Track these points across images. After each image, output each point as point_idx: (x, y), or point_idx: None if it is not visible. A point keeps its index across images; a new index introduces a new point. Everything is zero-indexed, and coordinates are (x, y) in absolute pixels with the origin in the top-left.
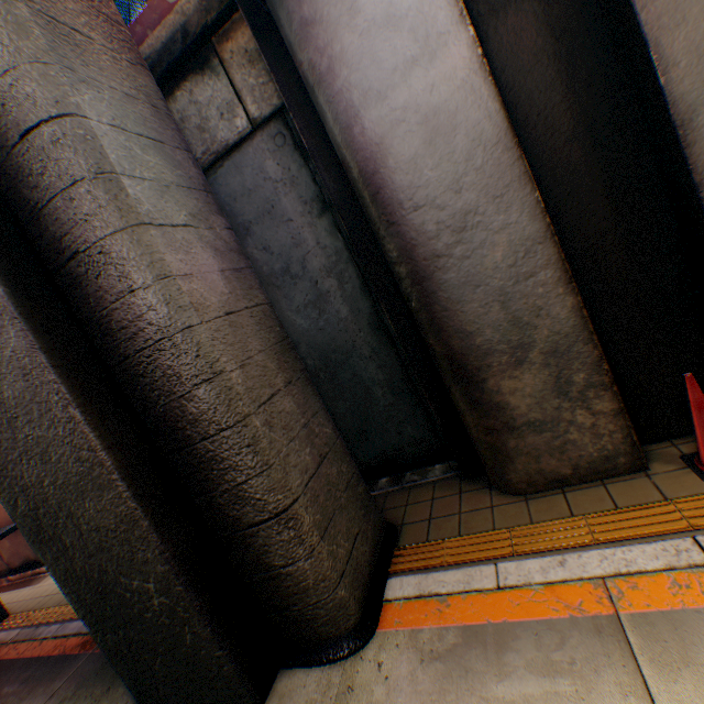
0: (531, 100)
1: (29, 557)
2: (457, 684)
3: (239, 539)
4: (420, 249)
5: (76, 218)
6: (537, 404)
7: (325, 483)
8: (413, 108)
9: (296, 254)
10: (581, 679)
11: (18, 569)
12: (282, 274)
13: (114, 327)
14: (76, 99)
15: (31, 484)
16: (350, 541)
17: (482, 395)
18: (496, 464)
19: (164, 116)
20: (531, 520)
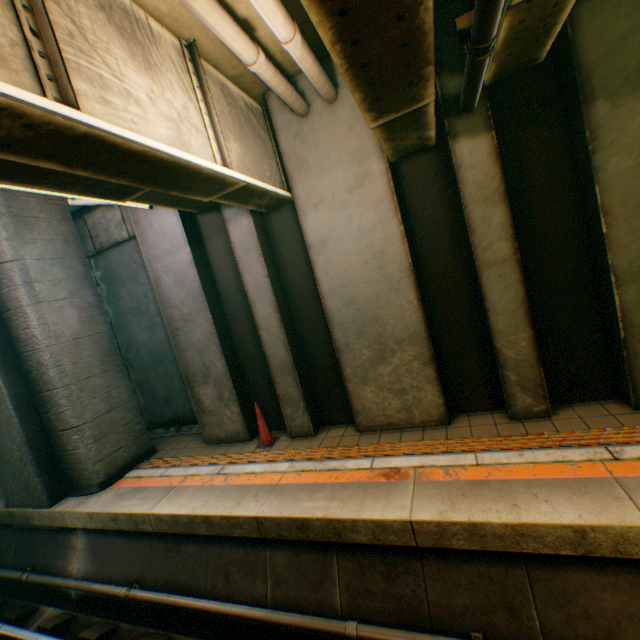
0: (223, 274)
1: None
2: (116, 501)
3: (58, 435)
4: (173, 324)
5: (14, 297)
6: (213, 402)
7: (110, 420)
8: (171, 268)
9: (145, 301)
10: (148, 500)
11: None
12: (138, 309)
13: (22, 339)
14: (23, 252)
15: None
16: (116, 448)
17: (194, 394)
18: (201, 427)
19: (72, 243)
20: (198, 454)
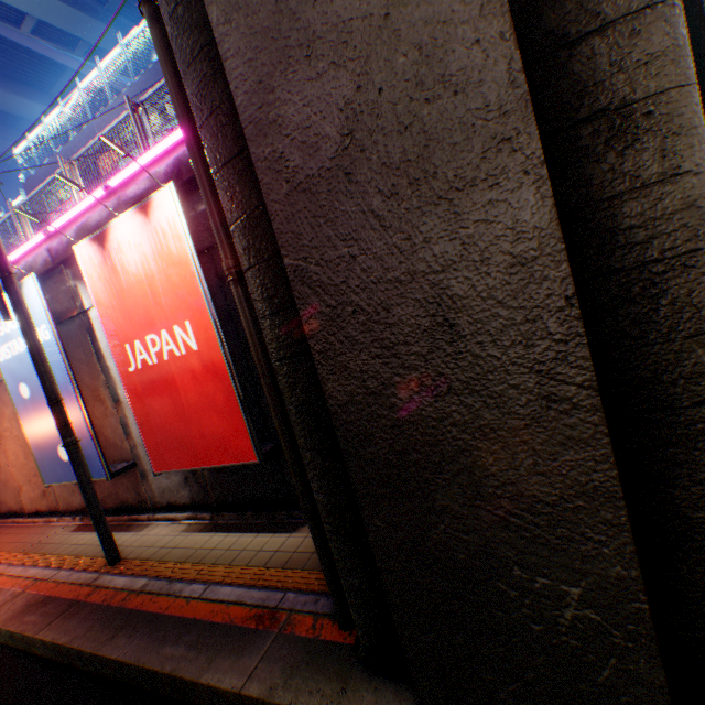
0: None
1: (126, 500)
2: None
3: (682, 551)
4: None
5: (626, 58)
6: None
7: None
8: None
9: None
10: None
11: (109, 510)
12: None
13: (612, 225)
14: None
15: (411, 419)
16: None
17: None
18: None
19: None
20: None
